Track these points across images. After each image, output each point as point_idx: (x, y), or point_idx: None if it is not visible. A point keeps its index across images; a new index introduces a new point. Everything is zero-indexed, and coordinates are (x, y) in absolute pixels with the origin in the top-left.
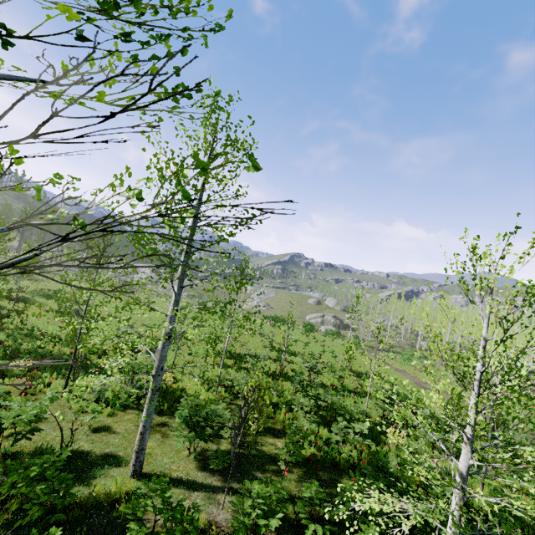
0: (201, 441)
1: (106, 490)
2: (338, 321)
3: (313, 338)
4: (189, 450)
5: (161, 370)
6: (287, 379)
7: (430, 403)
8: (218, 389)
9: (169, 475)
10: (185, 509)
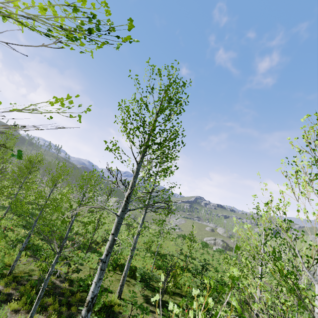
0: (145, 291)
1: (108, 300)
2: (225, 244)
3: (207, 251)
4: (140, 292)
5: (134, 248)
6: (190, 271)
7: None
8: (152, 269)
9: (132, 301)
10: (143, 308)
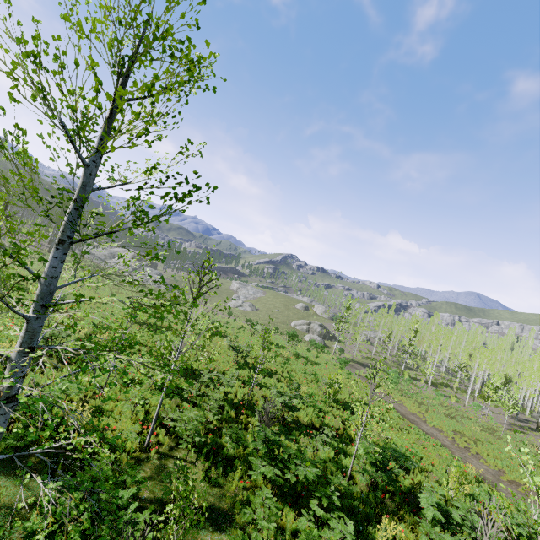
0: None
1: None
2: (324, 330)
3: (295, 354)
4: None
5: None
6: (255, 413)
7: (424, 452)
8: (157, 429)
9: None
10: None
